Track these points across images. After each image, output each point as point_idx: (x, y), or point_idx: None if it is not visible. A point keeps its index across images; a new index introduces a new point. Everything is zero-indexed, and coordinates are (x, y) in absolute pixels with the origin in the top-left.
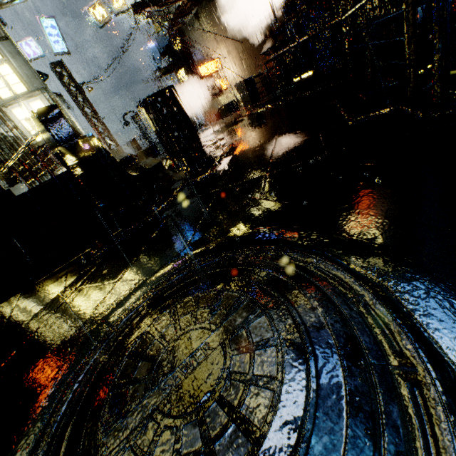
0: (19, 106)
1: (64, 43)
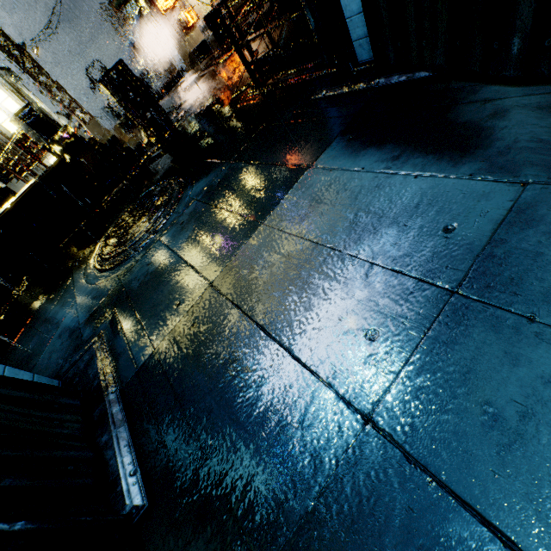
0: None
1: None
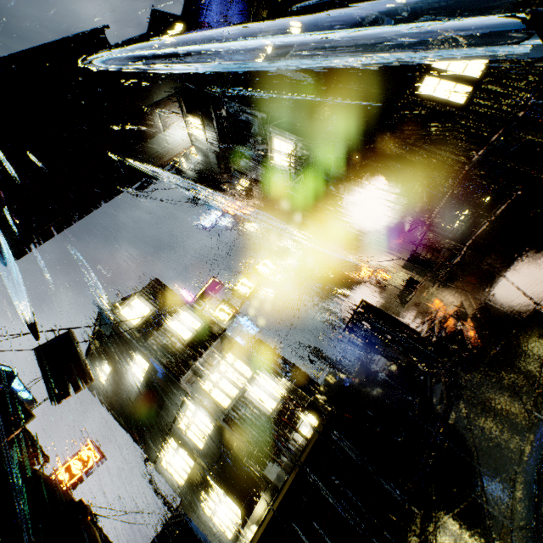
0: (252, 387)
1: (256, 326)
